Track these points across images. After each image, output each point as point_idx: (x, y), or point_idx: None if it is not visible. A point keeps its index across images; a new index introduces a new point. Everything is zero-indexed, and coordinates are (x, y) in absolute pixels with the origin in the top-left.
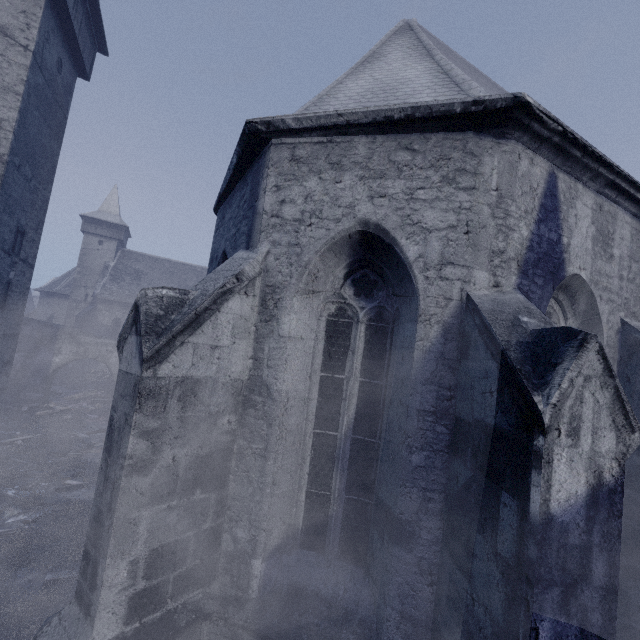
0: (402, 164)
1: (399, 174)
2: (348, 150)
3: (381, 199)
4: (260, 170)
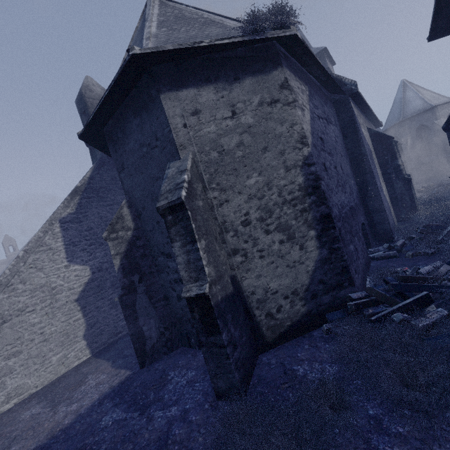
0: (449, 106)
1: (449, 108)
2: (444, 106)
3: (449, 110)
4: (434, 111)
